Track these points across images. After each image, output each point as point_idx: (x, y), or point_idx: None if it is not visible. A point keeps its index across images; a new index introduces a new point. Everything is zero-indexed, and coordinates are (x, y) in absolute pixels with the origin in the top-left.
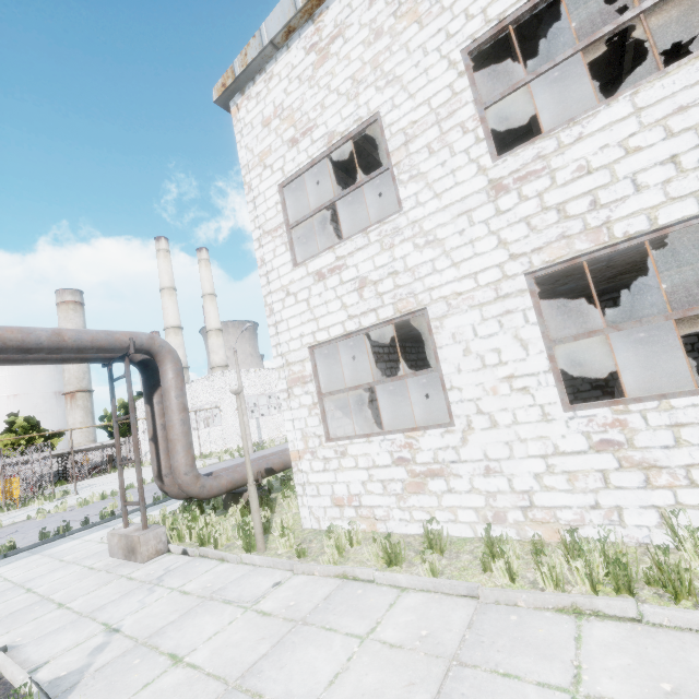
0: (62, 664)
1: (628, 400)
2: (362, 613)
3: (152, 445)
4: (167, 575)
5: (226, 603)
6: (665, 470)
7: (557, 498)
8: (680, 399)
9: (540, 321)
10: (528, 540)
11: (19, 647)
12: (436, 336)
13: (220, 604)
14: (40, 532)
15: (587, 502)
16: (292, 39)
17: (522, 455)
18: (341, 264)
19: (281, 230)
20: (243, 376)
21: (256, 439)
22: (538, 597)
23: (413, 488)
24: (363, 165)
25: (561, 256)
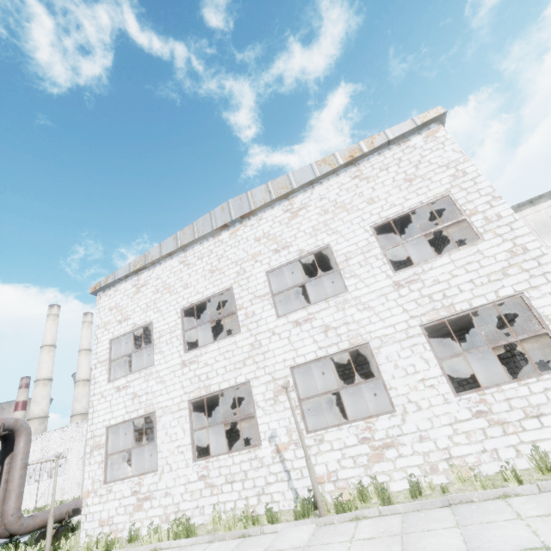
0: None
1: (210, 456)
2: None
3: None
4: None
5: None
6: (216, 486)
7: (187, 505)
8: (222, 456)
9: (190, 421)
10: None
11: None
12: (157, 425)
13: None
14: None
15: (195, 505)
16: (128, 278)
17: (178, 484)
18: (128, 385)
19: (106, 362)
20: None
21: None
22: (146, 547)
23: (137, 508)
24: None
25: (198, 395)
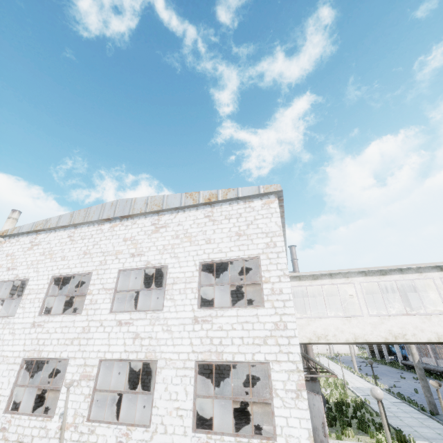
0: None
1: (17, 413)
2: None
3: None
4: None
5: None
6: (9, 441)
7: None
8: (24, 416)
9: (17, 376)
10: None
11: None
12: None
13: None
14: None
15: None
16: (30, 234)
17: None
18: None
19: None
20: None
21: None
22: None
23: None
24: None
25: (31, 356)
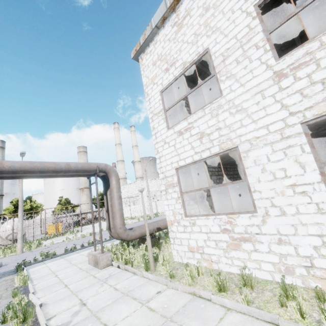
0: (60, 318)
1: None
2: (203, 320)
3: (106, 213)
4: (110, 277)
5: (133, 299)
6: None
7: None
8: None
9: (312, 151)
10: (310, 288)
11: (46, 305)
12: (244, 162)
13: (130, 299)
14: (65, 248)
15: None
16: (165, 23)
17: (304, 234)
18: (190, 126)
19: (161, 113)
20: (149, 182)
21: (155, 211)
22: None
23: (233, 246)
24: (202, 79)
25: None
